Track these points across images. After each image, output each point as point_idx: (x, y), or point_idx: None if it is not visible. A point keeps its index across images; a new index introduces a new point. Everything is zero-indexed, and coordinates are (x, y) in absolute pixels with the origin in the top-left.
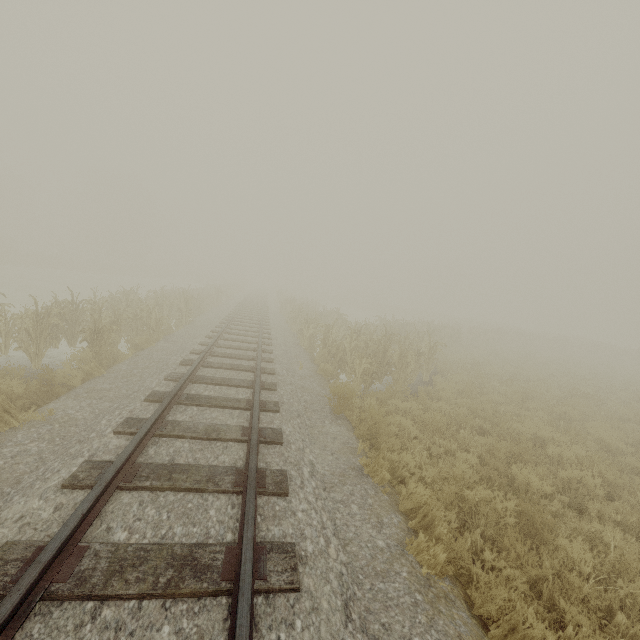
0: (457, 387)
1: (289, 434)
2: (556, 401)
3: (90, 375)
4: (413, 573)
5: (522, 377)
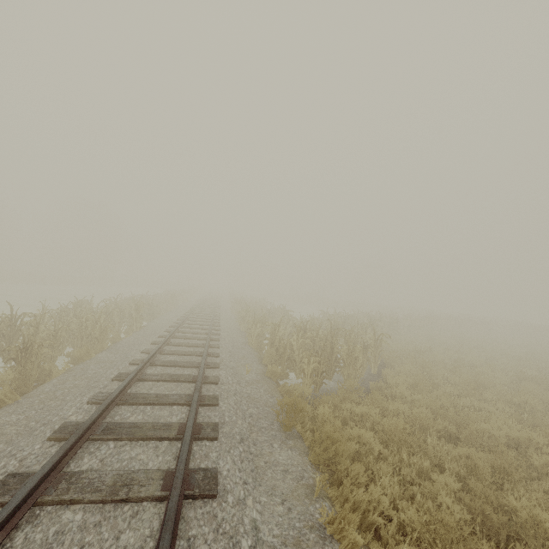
0: (409, 380)
1: (227, 476)
2: (507, 387)
3: (2, 402)
4: None
5: (465, 362)
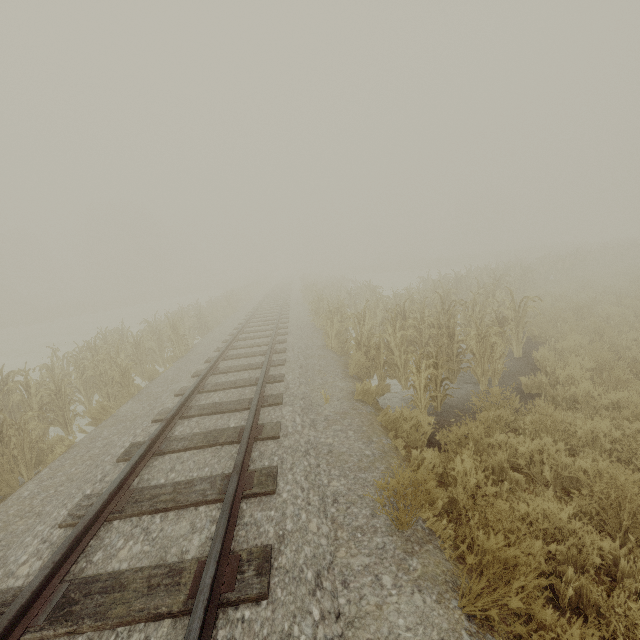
0: (587, 365)
1: None
2: None
3: None
4: None
5: None
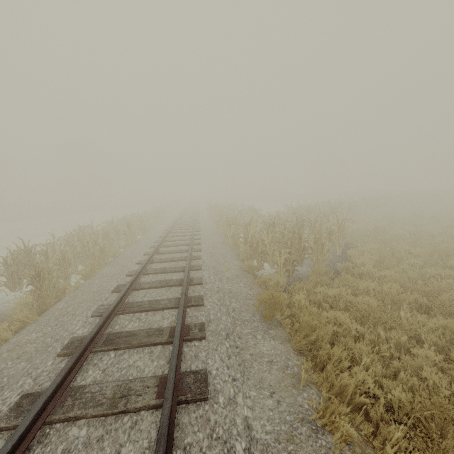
0: (373, 258)
1: (216, 375)
2: None
3: (26, 322)
4: None
5: (423, 234)
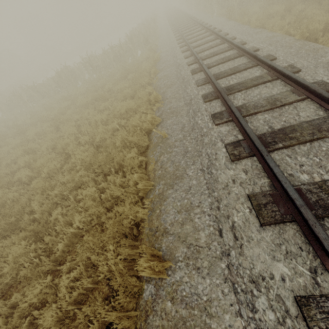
0: None
1: (217, 27)
2: None
3: (155, 49)
4: (251, 27)
5: None
